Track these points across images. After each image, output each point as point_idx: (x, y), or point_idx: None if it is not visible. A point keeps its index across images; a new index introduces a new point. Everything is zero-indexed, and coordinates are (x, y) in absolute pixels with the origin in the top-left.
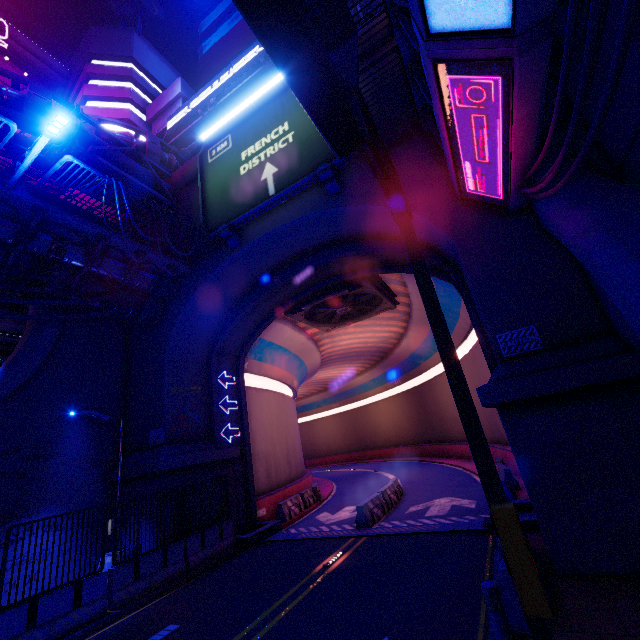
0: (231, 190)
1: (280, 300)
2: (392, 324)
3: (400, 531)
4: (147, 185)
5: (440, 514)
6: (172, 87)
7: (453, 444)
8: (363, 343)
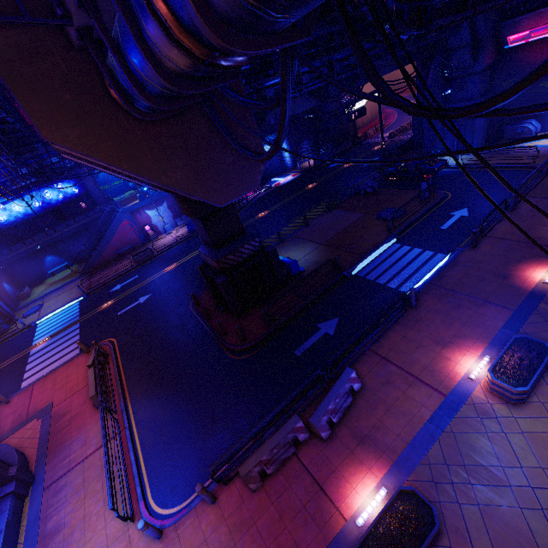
0: None
1: None
2: None
3: (398, 140)
4: None
5: None
6: None
7: None
8: None
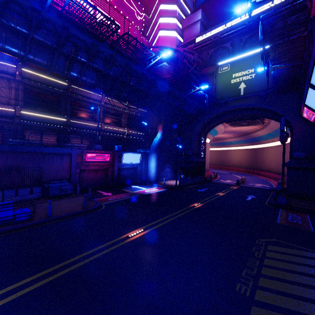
0: (226, 87)
1: (226, 119)
2: (256, 126)
3: (249, 186)
4: (195, 77)
5: (259, 186)
6: (196, 14)
7: (263, 171)
8: (240, 129)
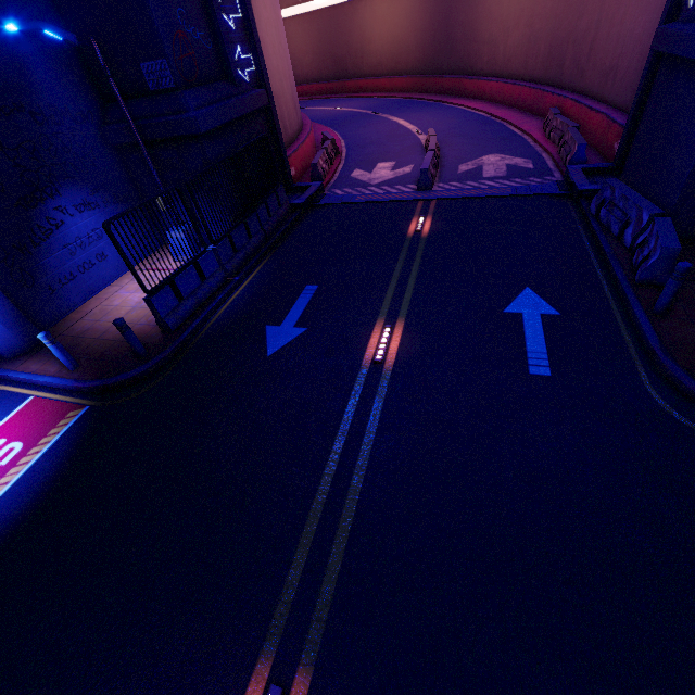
0: None
1: None
2: None
3: (471, 195)
4: None
5: (500, 175)
6: None
7: (476, 80)
8: None
